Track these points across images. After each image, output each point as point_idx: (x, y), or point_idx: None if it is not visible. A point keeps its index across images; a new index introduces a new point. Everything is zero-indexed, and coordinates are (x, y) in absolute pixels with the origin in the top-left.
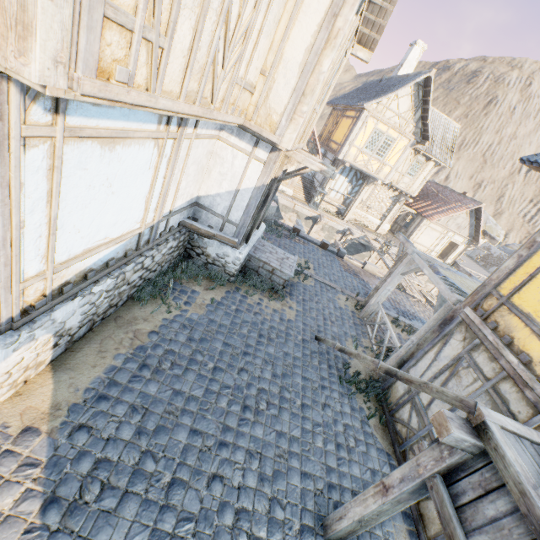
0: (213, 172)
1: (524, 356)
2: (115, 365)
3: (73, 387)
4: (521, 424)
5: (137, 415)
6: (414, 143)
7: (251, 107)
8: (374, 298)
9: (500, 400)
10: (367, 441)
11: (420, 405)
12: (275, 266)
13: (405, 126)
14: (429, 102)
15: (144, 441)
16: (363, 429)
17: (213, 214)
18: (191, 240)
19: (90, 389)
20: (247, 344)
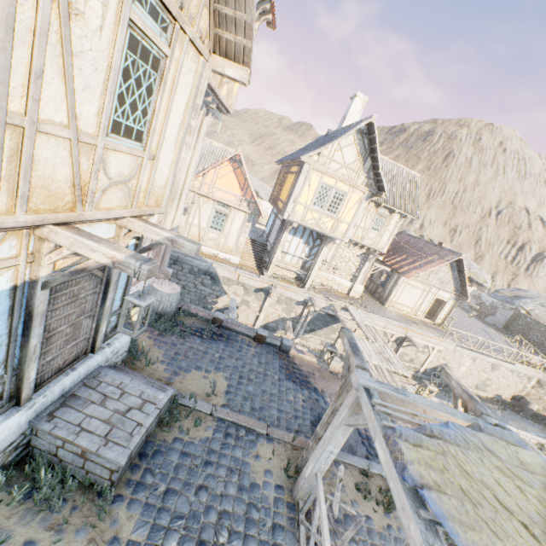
0: None
1: None
2: None
3: None
4: None
5: None
6: (370, 196)
7: None
8: (310, 462)
9: None
10: None
11: None
12: (86, 444)
13: (355, 178)
14: (376, 150)
15: None
16: None
17: None
18: None
19: None
20: None
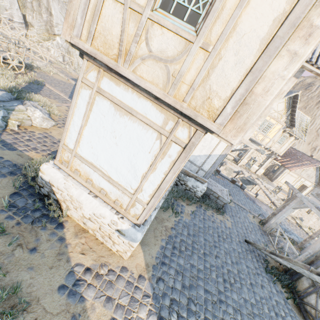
0: (199, 144)
1: None
2: (163, 245)
3: (150, 255)
4: None
5: (180, 276)
6: (285, 127)
7: None
8: (273, 219)
9: None
10: (290, 314)
11: None
12: (220, 194)
13: (280, 118)
14: (296, 107)
15: (187, 292)
16: (286, 305)
17: (193, 165)
18: (179, 176)
19: (157, 257)
20: (214, 240)
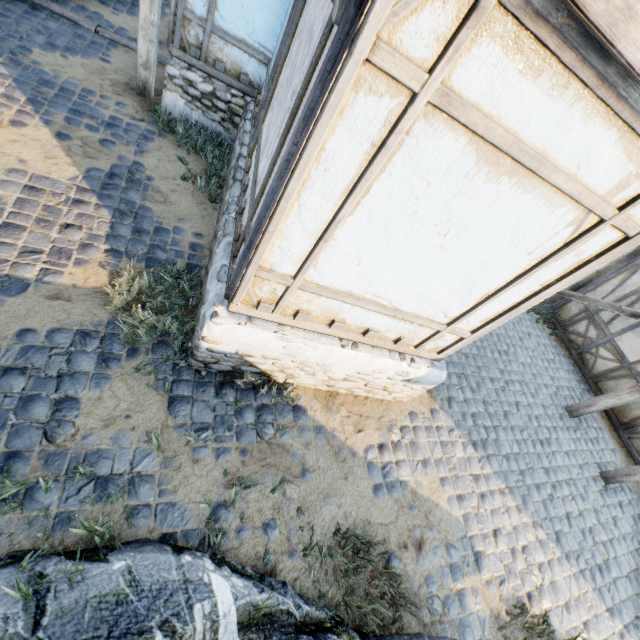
0: None
1: None
2: None
3: None
4: None
5: (463, 380)
6: None
7: None
8: None
9: None
10: (556, 352)
11: (600, 322)
12: None
13: None
14: None
15: (478, 396)
16: (551, 345)
17: None
18: None
19: None
20: None
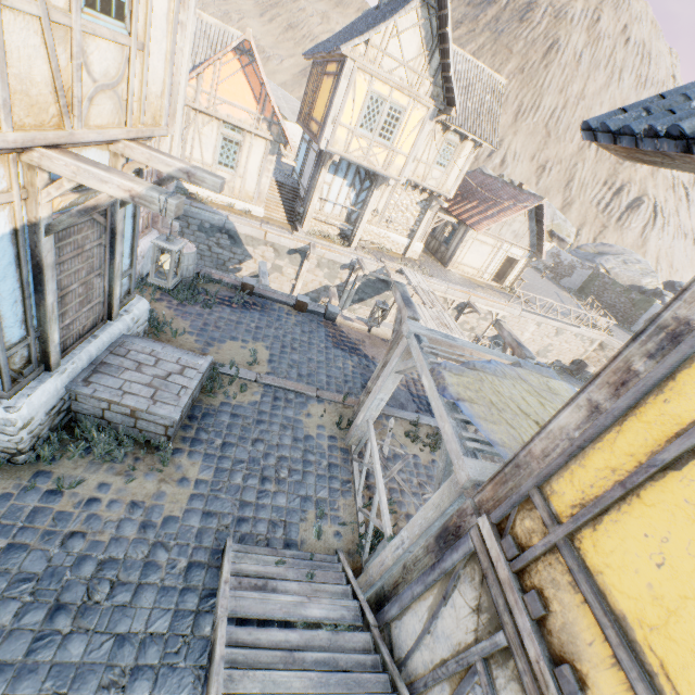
0: None
1: None
2: None
3: None
4: None
5: None
6: (436, 113)
7: None
8: (361, 412)
9: None
10: None
11: None
12: (134, 404)
13: (418, 85)
14: (448, 37)
15: None
16: None
17: None
18: None
19: None
20: None
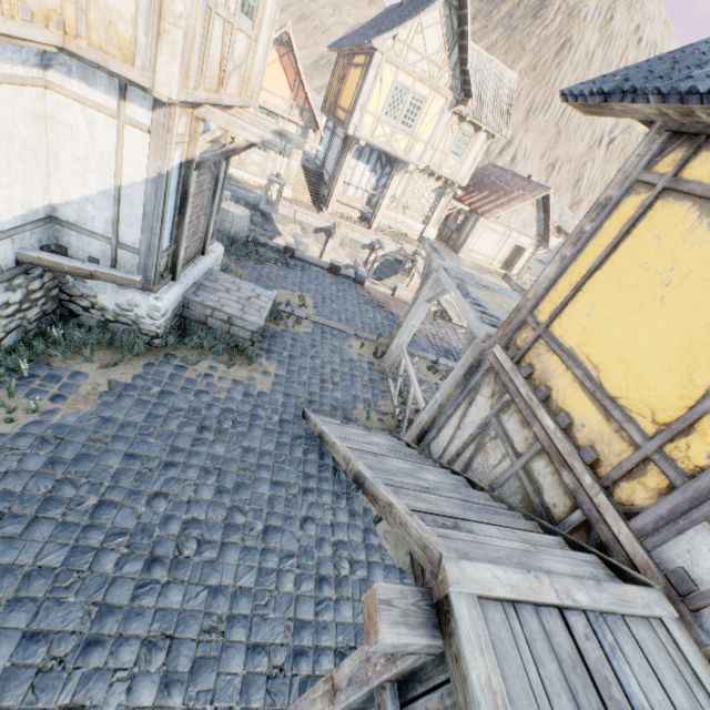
0: (63, 156)
1: (563, 417)
2: None
3: None
4: (526, 571)
5: None
6: (454, 104)
7: (70, 7)
8: (396, 340)
9: (532, 487)
10: (370, 560)
11: None
12: (231, 312)
13: (438, 77)
14: (467, 34)
15: None
16: (366, 543)
17: (89, 236)
18: (63, 285)
19: None
20: (174, 449)
